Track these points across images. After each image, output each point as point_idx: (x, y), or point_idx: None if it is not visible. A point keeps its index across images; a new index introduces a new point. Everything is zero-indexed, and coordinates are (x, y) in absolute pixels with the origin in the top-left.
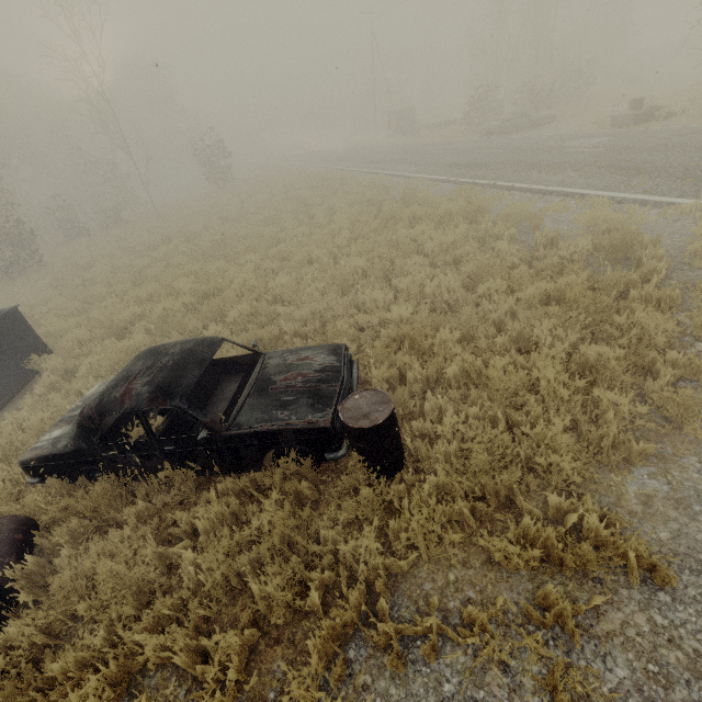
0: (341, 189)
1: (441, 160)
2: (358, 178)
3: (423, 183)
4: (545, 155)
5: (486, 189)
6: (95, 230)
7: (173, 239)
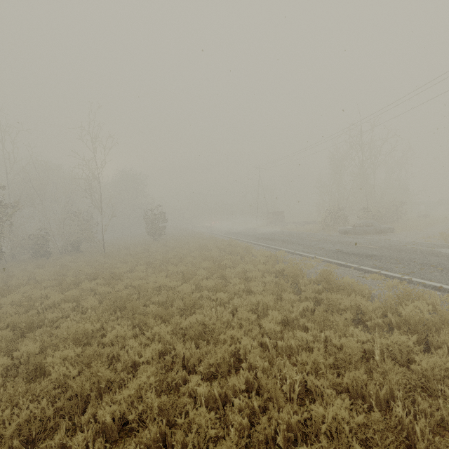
0: (247, 255)
1: (324, 246)
2: (255, 248)
3: (320, 263)
4: (435, 258)
5: (404, 282)
6: (57, 254)
7: (99, 276)
